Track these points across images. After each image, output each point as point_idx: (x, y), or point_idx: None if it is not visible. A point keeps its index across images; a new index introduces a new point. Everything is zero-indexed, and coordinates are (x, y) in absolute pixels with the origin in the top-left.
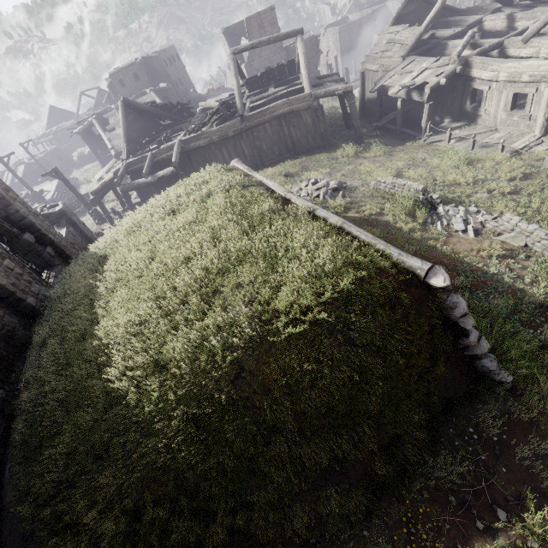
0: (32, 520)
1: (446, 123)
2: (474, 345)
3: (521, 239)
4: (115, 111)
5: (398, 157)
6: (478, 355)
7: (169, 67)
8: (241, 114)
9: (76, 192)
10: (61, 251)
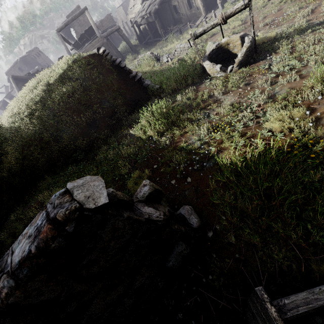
0: None
1: (171, 28)
2: (134, 75)
3: (184, 52)
4: (14, 90)
5: (151, 50)
6: (142, 81)
7: (38, 58)
8: None
9: None
10: None
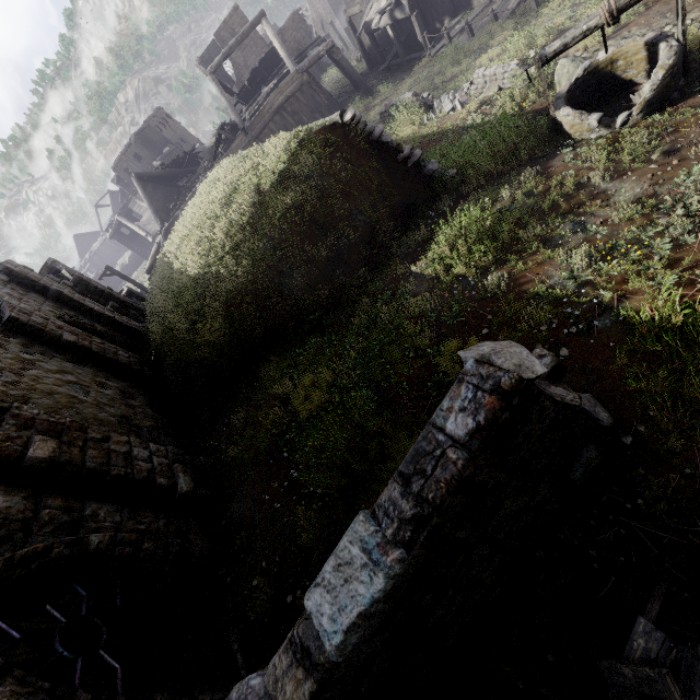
0: (183, 356)
1: (446, 25)
2: (408, 155)
3: (494, 86)
4: (134, 199)
5: (404, 85)
6: (421, 165)
7: (165, 131)
8: (243, 127)
9: (134, 282)
10: (142, 313)
